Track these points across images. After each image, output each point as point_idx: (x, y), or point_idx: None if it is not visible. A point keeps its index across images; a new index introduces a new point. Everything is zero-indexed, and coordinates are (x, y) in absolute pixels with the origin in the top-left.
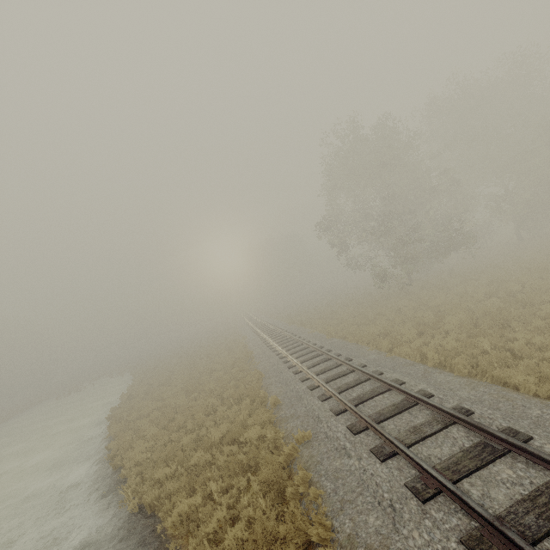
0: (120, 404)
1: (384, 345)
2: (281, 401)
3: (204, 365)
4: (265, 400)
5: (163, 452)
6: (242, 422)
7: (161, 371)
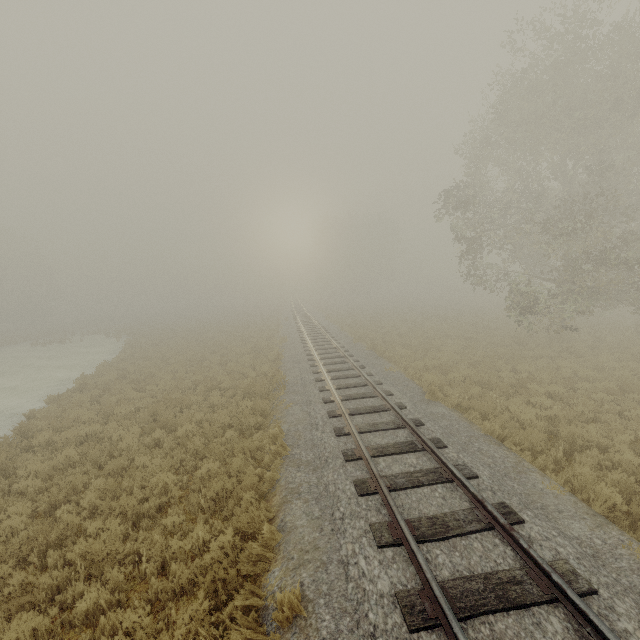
0: (61, 395)
1: (604, 498)
2: (308, 608)
3: (210, 368)
4: (271, 556)
5: None
6: None
7: (155, 354)
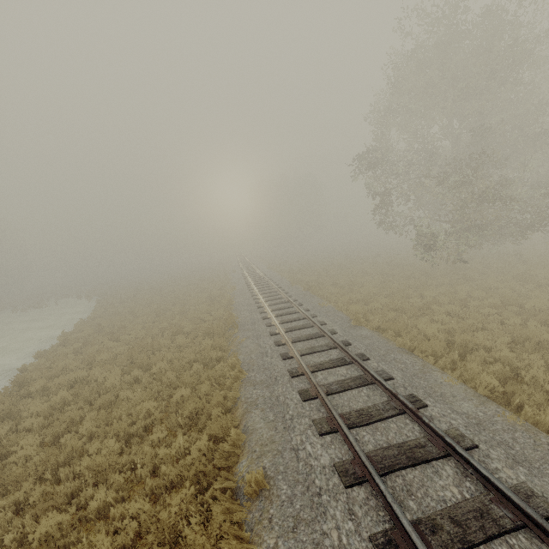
0: (47, 350)
1: (486, 384)
2: (270, 483)
3: (173, 317)
4: (238, 451)
5: None
6: (174, 521)
7: (124, 310)
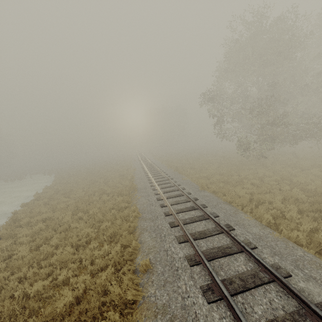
0: (28, 203)
1: (266, 219)
2: (152, 266)
3: (100, 185)
4: (136, 252)
5: (11, 293)
6: (103, 283)
7: (71, 181)
